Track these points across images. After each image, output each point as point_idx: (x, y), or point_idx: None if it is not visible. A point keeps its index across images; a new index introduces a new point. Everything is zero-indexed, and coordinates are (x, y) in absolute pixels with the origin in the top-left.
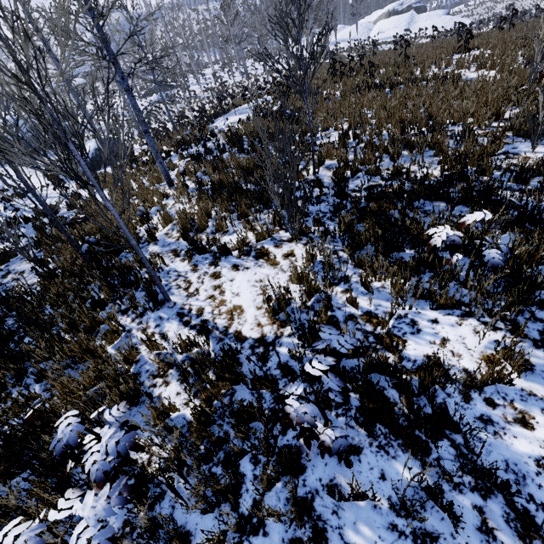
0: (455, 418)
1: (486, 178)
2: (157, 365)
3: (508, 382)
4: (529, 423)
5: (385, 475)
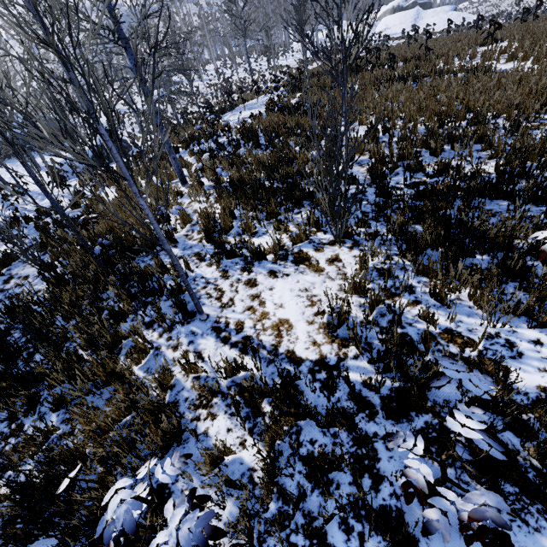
0: None
1: None
2: (197, 391)
3: None
4: None
5: None
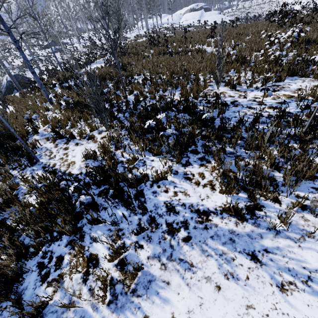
0: (144, 193)
1: (196, 101)
2: (28, 189)
3: (166, 179)
4: (168, 191)
5: (113, 215)
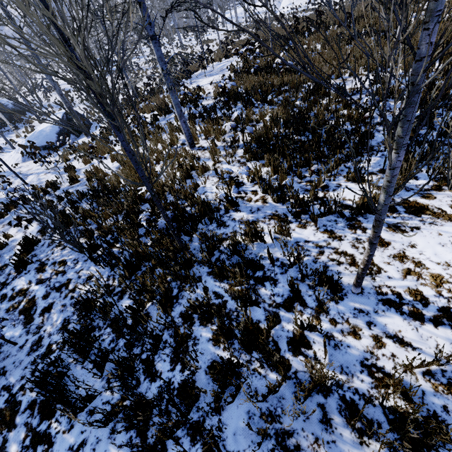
0: None
1: None
2: (450, 395)
3: None
4: None
5: None
